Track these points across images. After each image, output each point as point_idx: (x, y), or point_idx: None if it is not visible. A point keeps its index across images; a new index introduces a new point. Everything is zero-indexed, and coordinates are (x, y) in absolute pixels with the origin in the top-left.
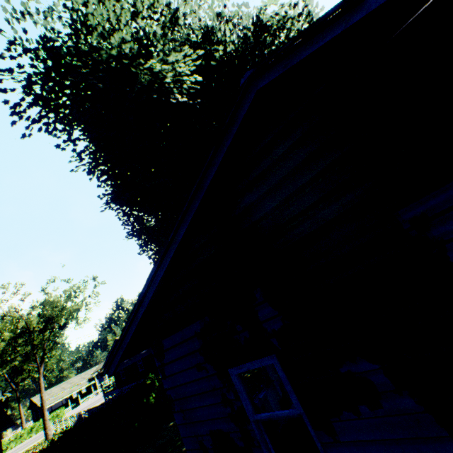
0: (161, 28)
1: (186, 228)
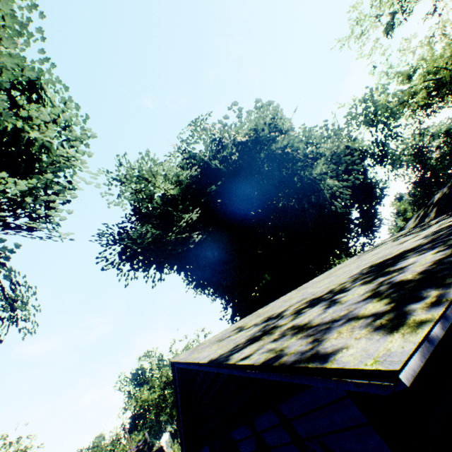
0: (175, 188)
1: (180, 407)
